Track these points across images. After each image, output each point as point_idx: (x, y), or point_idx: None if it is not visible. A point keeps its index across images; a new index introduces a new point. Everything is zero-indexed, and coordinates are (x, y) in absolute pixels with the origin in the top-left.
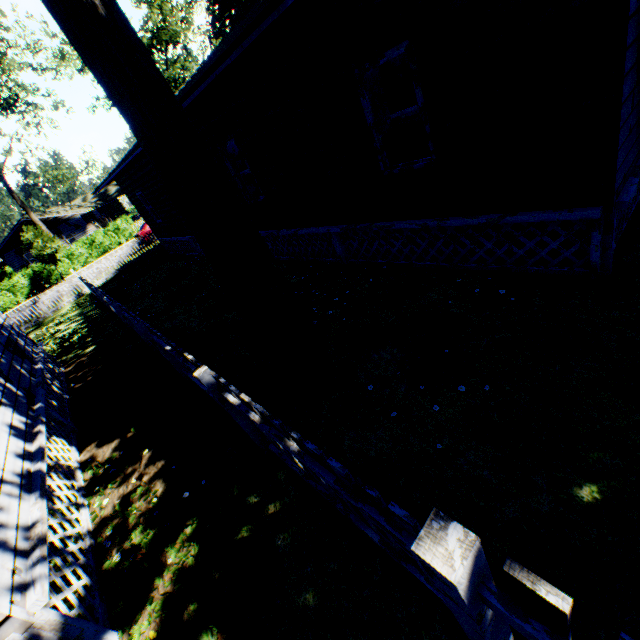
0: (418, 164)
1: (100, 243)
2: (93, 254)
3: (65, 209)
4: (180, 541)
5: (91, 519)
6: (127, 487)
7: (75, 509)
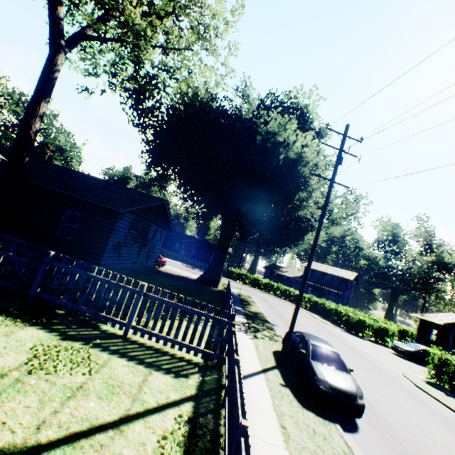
0: (67, 237)
1: None
2: None
3: None
4: None
5: None
6: None
7: None
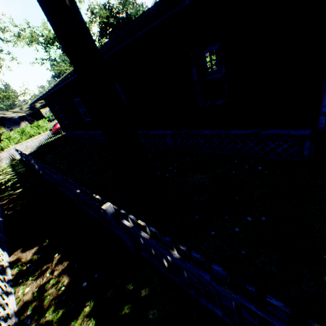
0: (219, 102)
1: (28, 132)
2: (23, 138)
3: (9, 113)
4: (81, 317)
5: (16, 302)
6: (42, 279)
7: (6, 296)
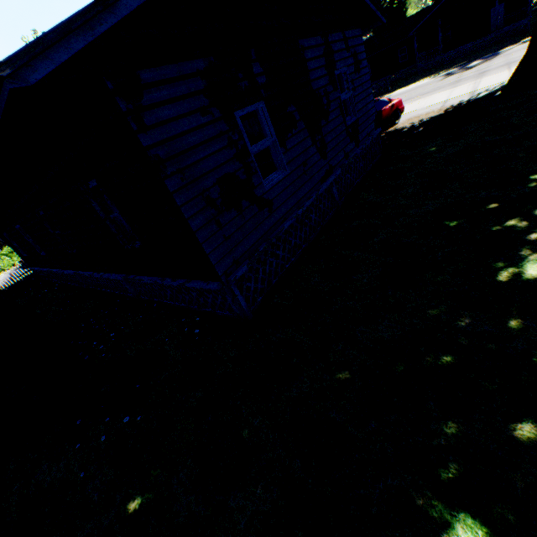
0: (137, 245)
1: None
2: None
3: None
4: None
5: None
6: None
7: None
